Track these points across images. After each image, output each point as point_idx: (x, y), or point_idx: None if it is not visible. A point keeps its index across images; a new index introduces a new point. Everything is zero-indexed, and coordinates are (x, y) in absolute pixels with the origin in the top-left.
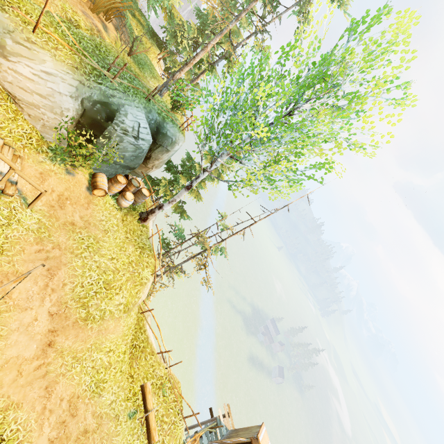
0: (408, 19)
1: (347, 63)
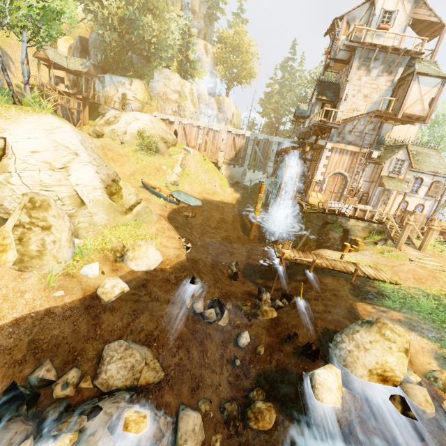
0: (443, 102)
1: (437, 116)
